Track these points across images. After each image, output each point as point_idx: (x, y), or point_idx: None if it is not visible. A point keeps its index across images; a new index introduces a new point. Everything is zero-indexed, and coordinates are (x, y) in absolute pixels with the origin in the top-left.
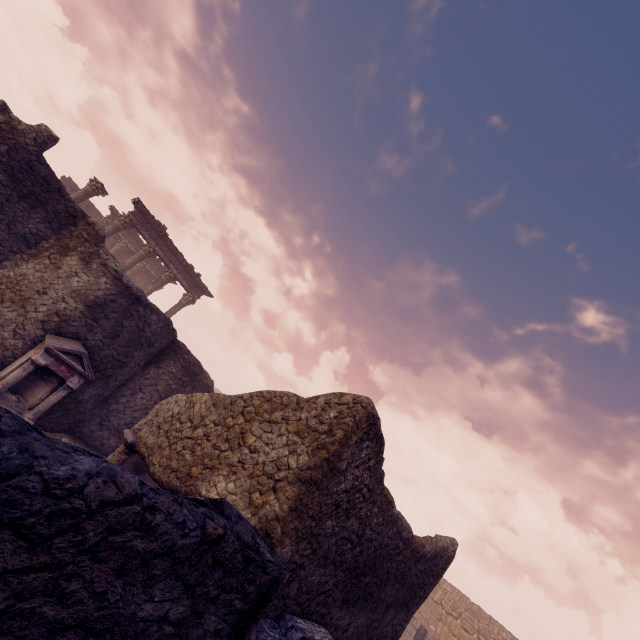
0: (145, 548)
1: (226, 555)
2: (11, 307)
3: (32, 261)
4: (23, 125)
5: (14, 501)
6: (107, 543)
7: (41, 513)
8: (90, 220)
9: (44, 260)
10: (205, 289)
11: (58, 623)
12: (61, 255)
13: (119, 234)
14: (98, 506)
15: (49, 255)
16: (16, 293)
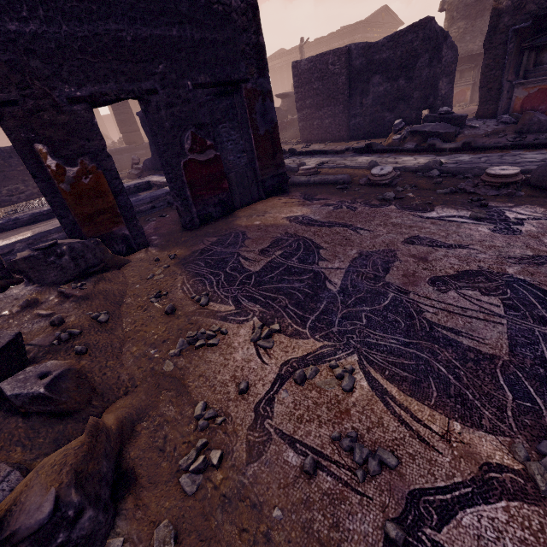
0: (403, 34)
1: (415, 25)
2: None
3: None
4: None
5: (389, 40)
6: (399, 37)
7: (391, 39)
8: None
9: None
10: None
11: (401, 46)
12: None
13: None
14: (395, 35)
15: None
16: None
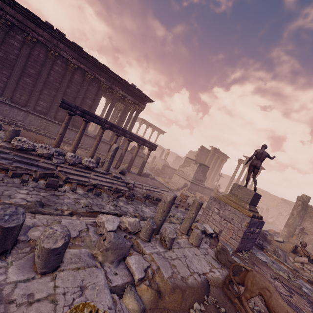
0: None
1: None
2: (311, 235)
3: (305, 222)
4: (305, 199)
5: None
6: None
7: None
8: (309, 206)
9: (307, 221)
10: (263, 169)
11: None
12: (310, 218)
13: (215, 153)
14: None
15: (307, 219)
16: (309, 232)
